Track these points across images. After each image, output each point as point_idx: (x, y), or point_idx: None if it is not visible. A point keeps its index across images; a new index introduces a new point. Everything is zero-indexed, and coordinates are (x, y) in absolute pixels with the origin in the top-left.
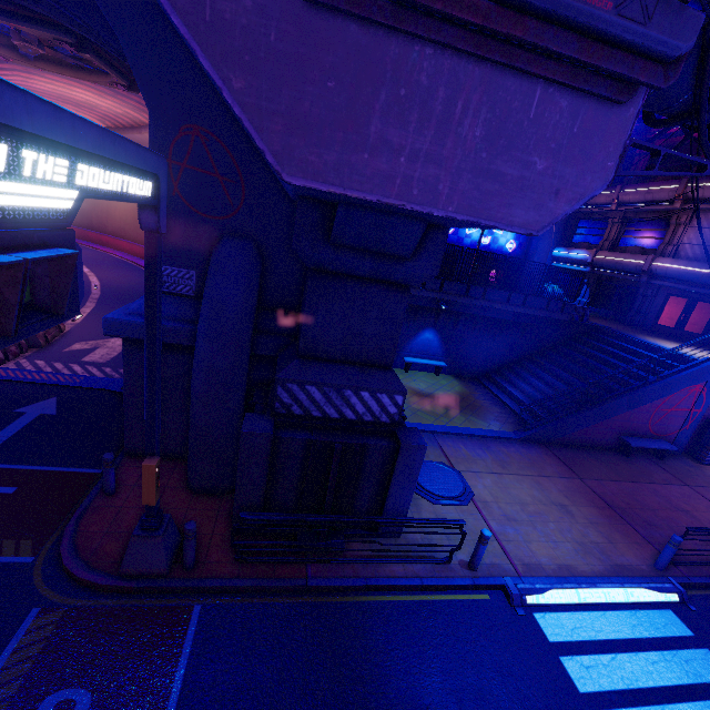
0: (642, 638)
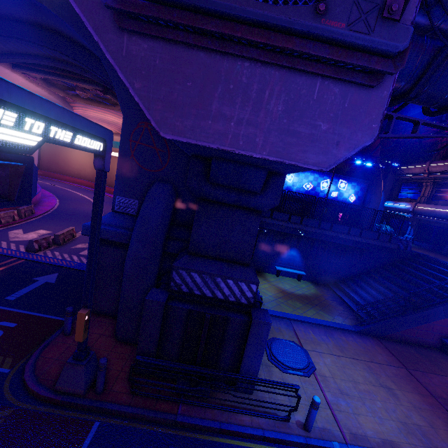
0: None
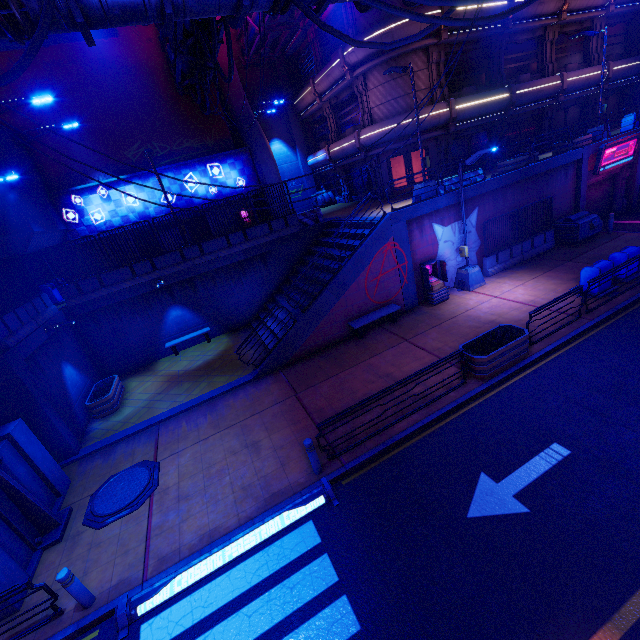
0: (258, 583)
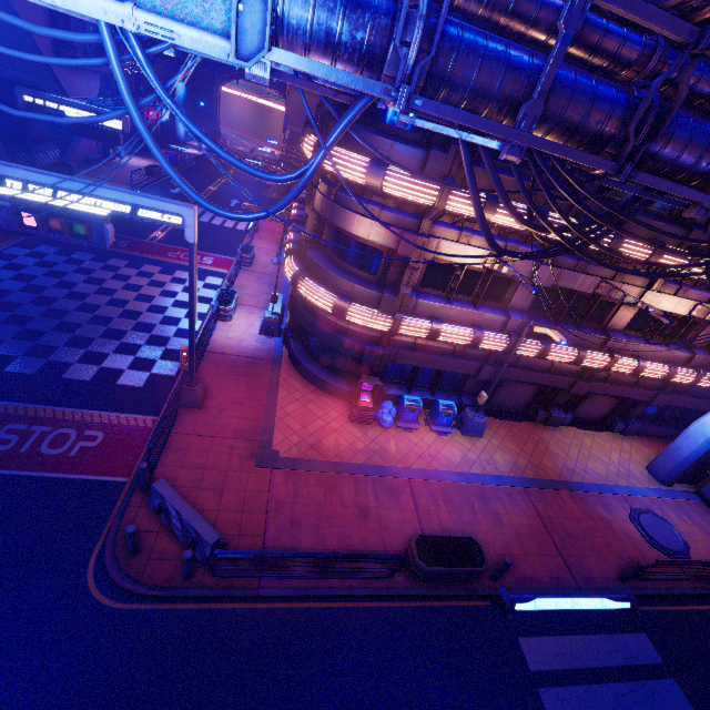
0: None
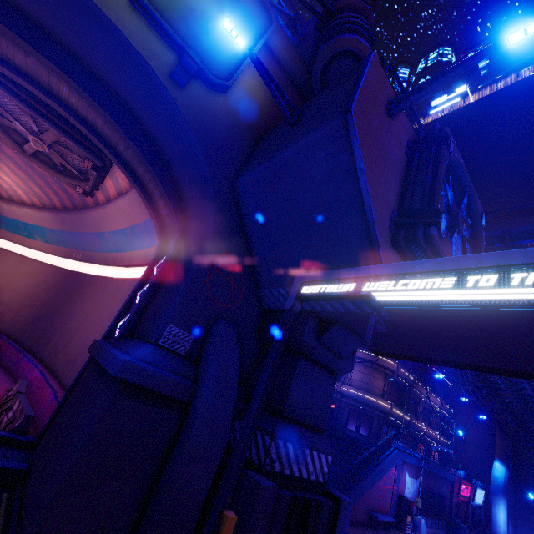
0: None
